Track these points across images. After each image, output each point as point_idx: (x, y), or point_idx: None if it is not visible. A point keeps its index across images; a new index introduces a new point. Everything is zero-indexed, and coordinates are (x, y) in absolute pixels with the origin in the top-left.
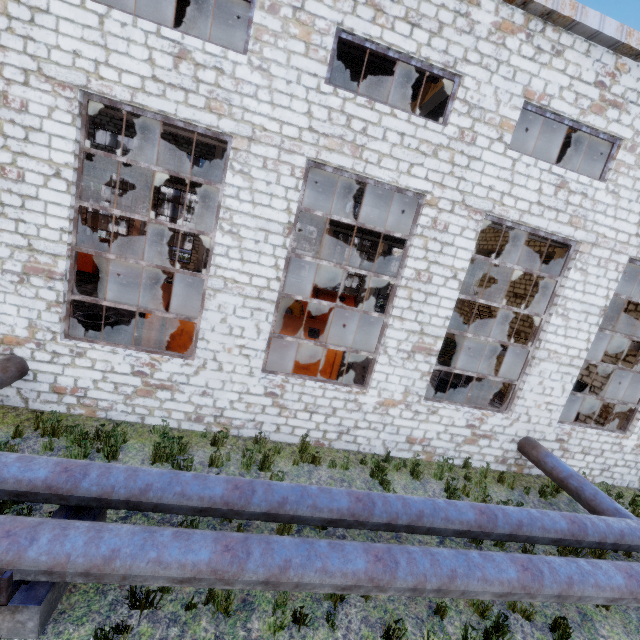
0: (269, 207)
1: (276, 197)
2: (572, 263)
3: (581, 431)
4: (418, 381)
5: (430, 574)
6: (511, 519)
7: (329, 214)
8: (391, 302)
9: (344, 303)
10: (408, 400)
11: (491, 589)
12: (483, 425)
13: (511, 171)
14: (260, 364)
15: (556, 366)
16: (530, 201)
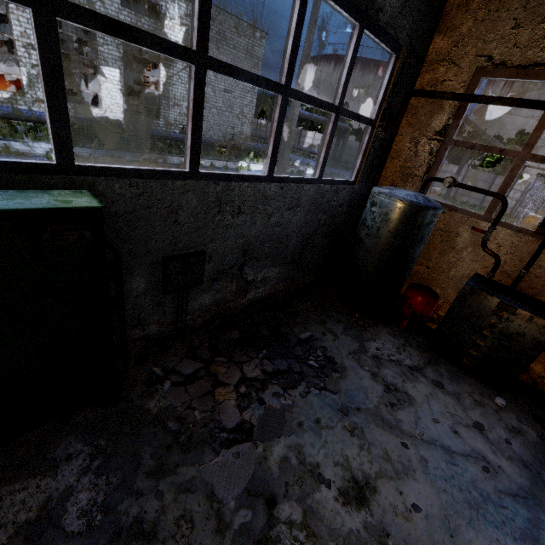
0: None
1: None
2: (97, 34)
3: (138, 117)
4: None
5: (34, 114)
6: (75, 118)
7: None
8: (16, 49)
9: None
10: None
11: None
12: (92, 114)
13: None
14: None
15: (112, 85)
16: None
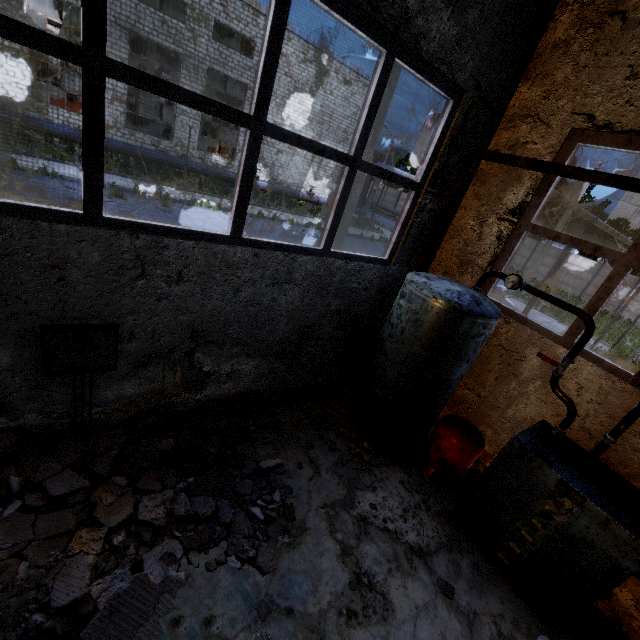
0: (10, 5)
1: (13, 0)
2: (181, 65)
3: (210, 155)
4: (120, 117)
5: None
6: (138, 147)
7: (46, 16)
8: None
9: None
10: (118, 126)
11: (115, 147)
12: (160, 145)
13: (136, 10)
14: (30, 95)
15: (188, 119)
16: (151, 28)
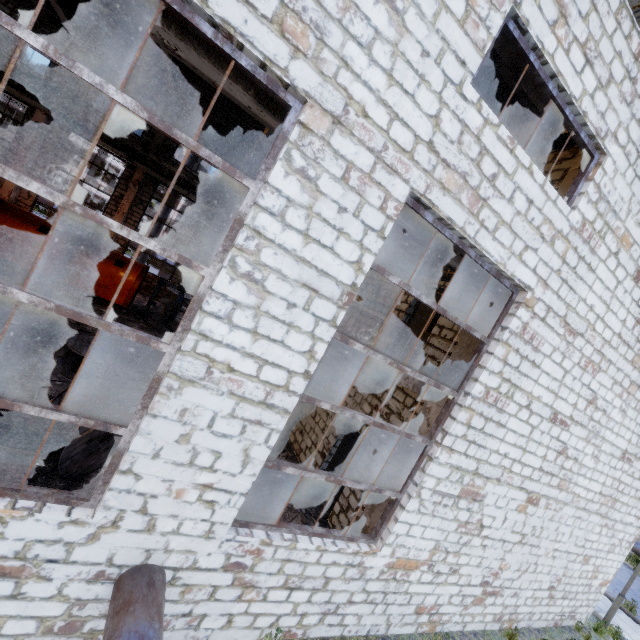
0: None
1: None
2: (283, 149)
3: (285, 545)
4: None
5: None
6: None
7: None
8: None
9: (121, 270)
10: None
11: None
12: None
13: None
14: None
15: (229, 402)
16: None
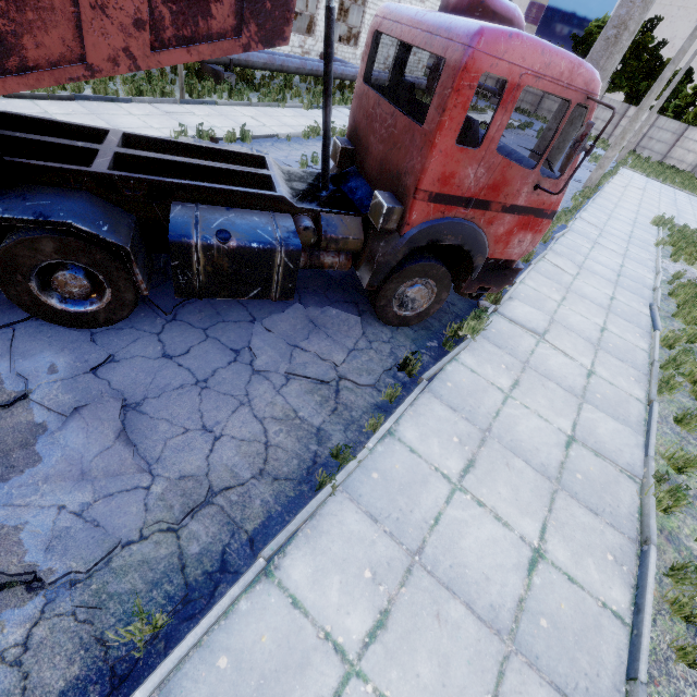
0: None
1: None
2: None
3: (341, 47)
4: None
5: (314, 66)
6: None
7: None
8: None
9: None
10: None
11: None
12: (306, 46)
13: None
14: None
15: None
16: None
